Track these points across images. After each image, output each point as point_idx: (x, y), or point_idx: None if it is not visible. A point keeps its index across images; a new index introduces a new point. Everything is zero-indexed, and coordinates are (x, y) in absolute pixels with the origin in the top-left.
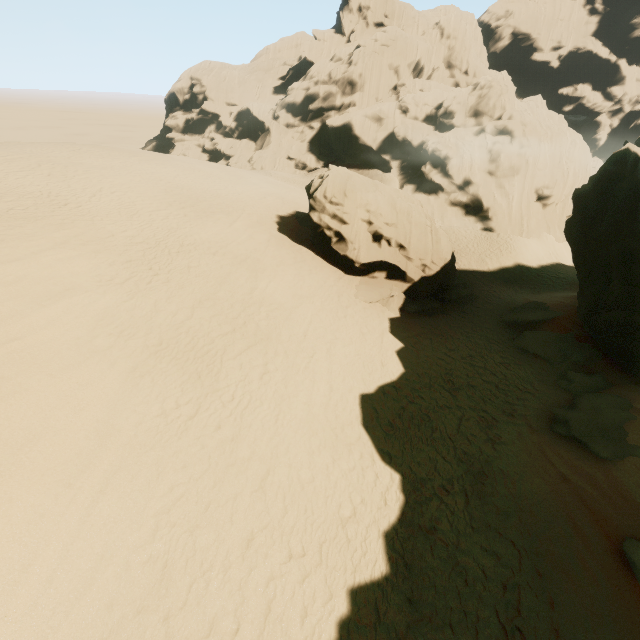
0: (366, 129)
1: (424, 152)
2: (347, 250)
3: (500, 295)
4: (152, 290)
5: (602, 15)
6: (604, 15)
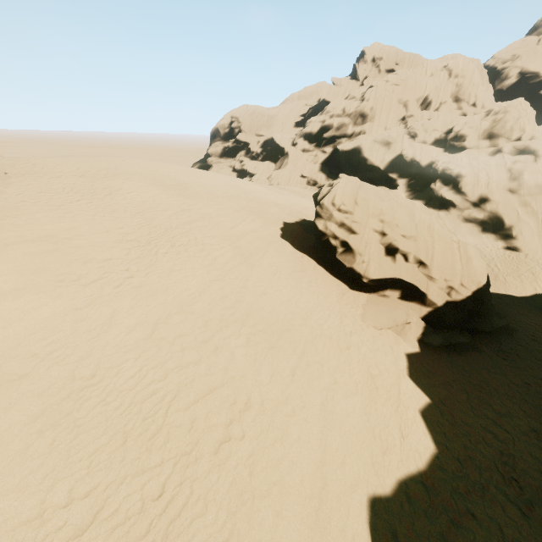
0: (374, 152)
1: (433, 171)
2: (354, 262)
3: None
4: (117, 296)
5: None
6: None
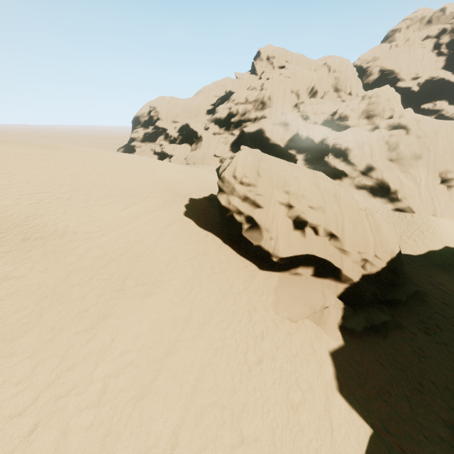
0: (275, 132)
1: (325, 146)
2: (261, 239)
3: (451, 290)
4: None
5: (447, 55)
6: (449, 55)
